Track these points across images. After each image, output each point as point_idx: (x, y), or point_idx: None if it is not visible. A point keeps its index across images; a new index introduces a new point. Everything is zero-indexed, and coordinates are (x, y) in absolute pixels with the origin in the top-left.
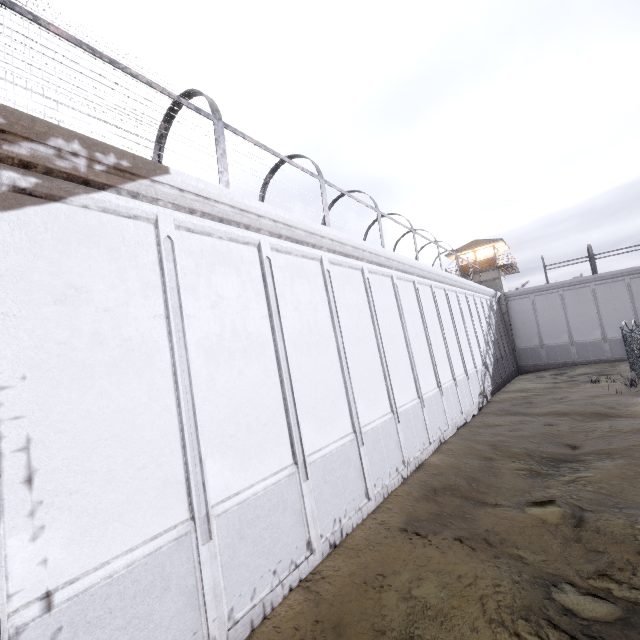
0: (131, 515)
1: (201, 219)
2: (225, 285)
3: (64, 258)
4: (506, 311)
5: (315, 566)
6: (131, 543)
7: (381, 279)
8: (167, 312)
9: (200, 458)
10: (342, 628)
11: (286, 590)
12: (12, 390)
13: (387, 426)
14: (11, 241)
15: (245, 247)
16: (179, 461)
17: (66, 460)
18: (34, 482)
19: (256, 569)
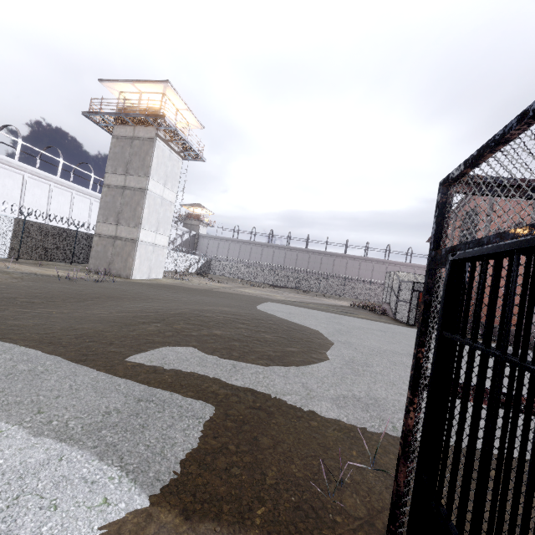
0: None
1: (6, 166)
2: (8, 182)
3: None
4: (196, 242)
5: None
6: None
7: (84, 199)
8: None
9: None
10: None
11: None
12: None
13: None
14: None
15: (19, 175)
16: None
17: None
18: None
19: None
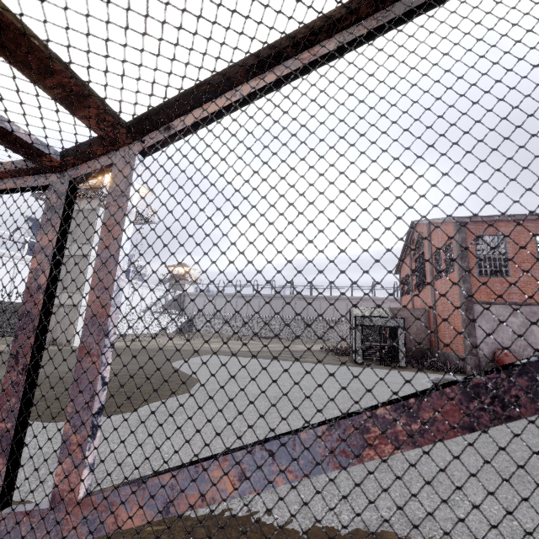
0: None
1: None
2: None
3: None
4: (183, 301)
5: None
6: None
7: None
8: None
9: None
10: None
11: None
12: None
13: None
14: None
15: None
16: None
17: None
18: None
19: None
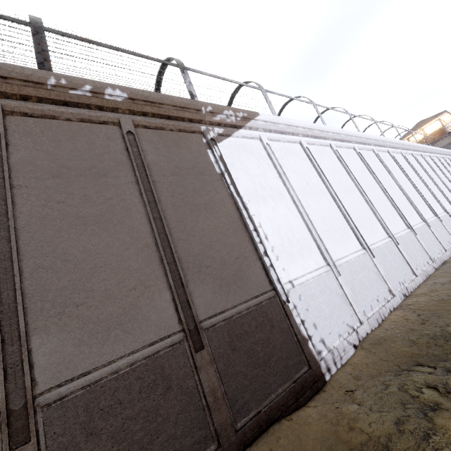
0: (303, 258)
1: (274, 134)
2: (294, 162)
3: (240, 157)
4: None
5: (399, 303)
6: (308, 270)
7: (366, 152)
8: (279, 175)
9: (319, 238)
10: (439, 314)
11: (388, 310)
12: (248, 205)
13: (409, 236)
14: (225, 153)
15: (294, 144)
16: (311, 239)
17: (273, 233)
18: (268, 239)
19: (367, 296)
